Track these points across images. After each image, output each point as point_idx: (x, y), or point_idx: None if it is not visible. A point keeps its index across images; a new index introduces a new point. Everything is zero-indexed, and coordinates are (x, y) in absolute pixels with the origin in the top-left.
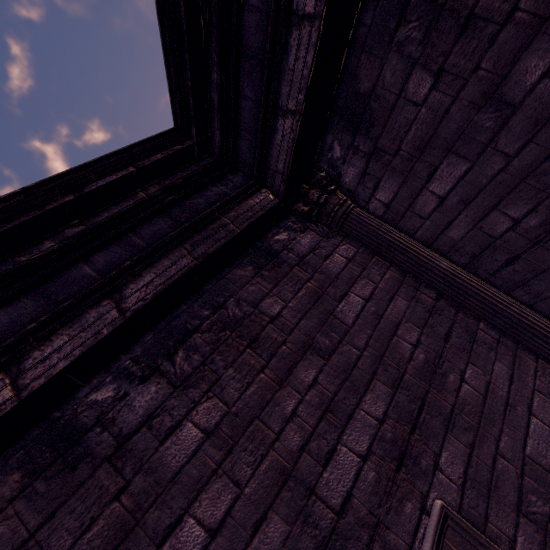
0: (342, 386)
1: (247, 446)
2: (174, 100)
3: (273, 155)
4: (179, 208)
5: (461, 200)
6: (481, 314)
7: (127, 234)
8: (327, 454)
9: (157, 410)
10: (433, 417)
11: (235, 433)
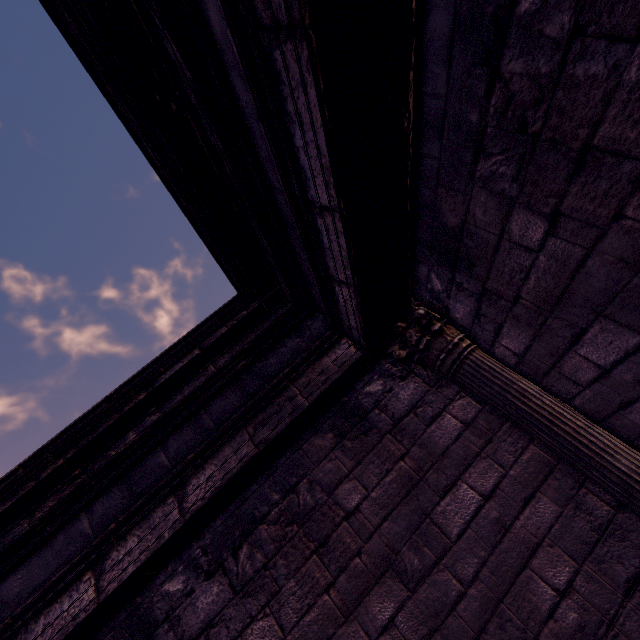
0: (429, 639)
1: None
2: (229, 275)
3: (342, 313)
4: (250, 374)
5: None
6: None
7: (200, 411)
8: None
9: (216, 617)
10: None
11: None
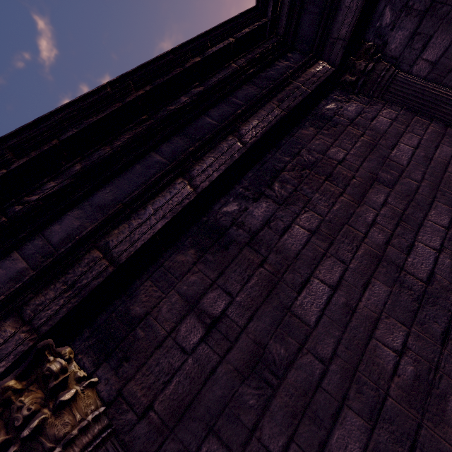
0: (409, 205)
1: (344, 240)
2: None
3: (338, 21)
4: (258, 78)
5: None
6: None
7: (227, 97)
8: (408, 247)
9: (271, 218)
10: None
11: (332, 232)
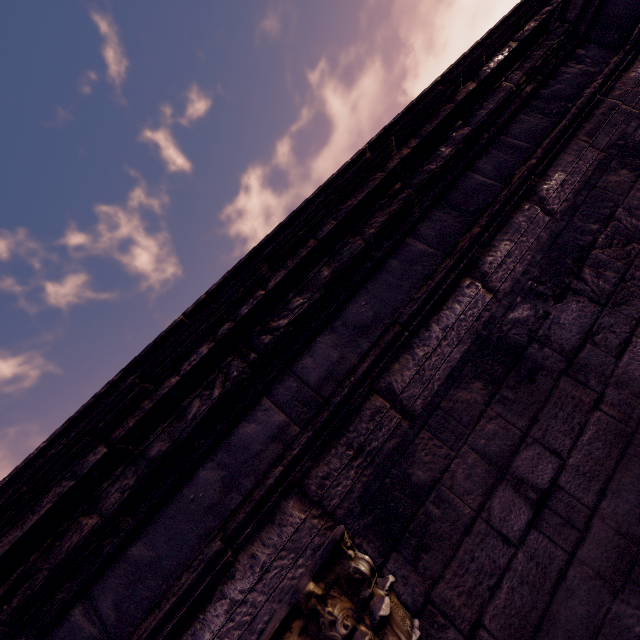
0: None
1: None
2: None
3: None
4: (539, 100)
5: None
6: None
7: (497, 137)
8: None
9: (593, 328)
10: None
11: None
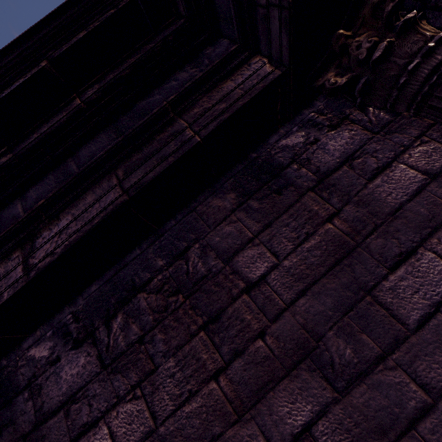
0: None
1: None
2: None
3: None
4: (129, 114)
5: None
6: None
7: (66, 158)
8: None
9: (79, 392)
10: None
11: None
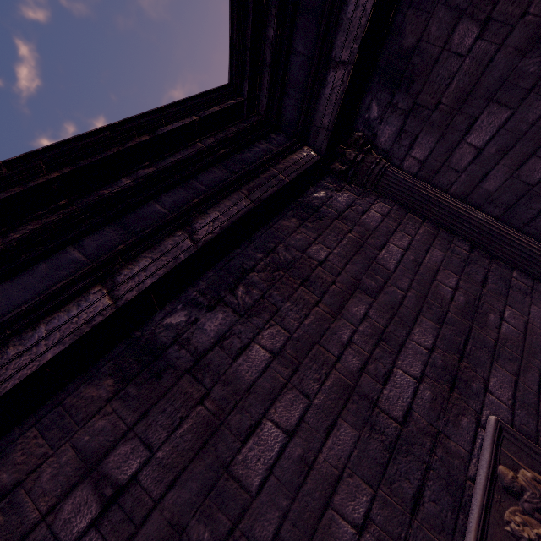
0: (391, 320)
1: (312, 366)
2: (232, 54)
3: (319, 111)
4: (231, 160)
5: (500, 150)
6: (516, 261)
7: (188, 180)
8: (385, 375)
9: (226, 333)
10: (478, 348)
11: (299, 355)
